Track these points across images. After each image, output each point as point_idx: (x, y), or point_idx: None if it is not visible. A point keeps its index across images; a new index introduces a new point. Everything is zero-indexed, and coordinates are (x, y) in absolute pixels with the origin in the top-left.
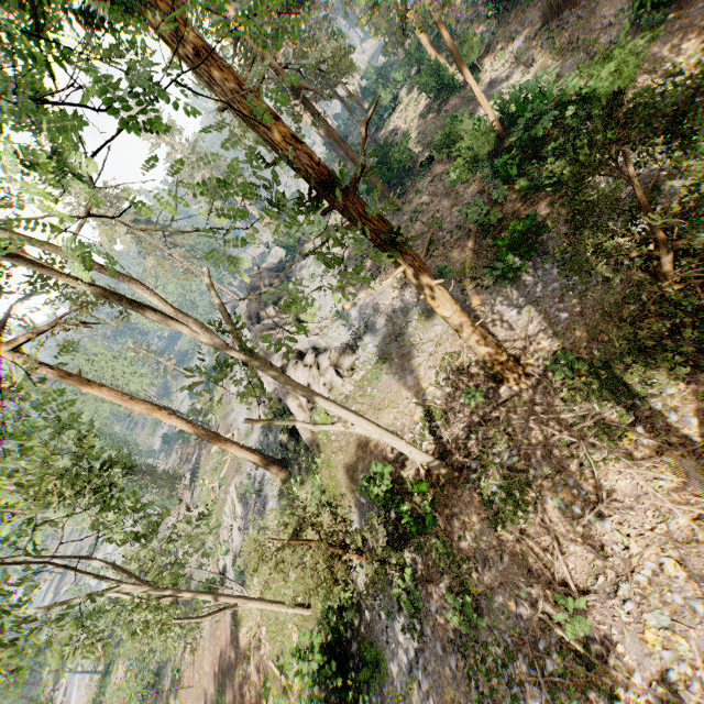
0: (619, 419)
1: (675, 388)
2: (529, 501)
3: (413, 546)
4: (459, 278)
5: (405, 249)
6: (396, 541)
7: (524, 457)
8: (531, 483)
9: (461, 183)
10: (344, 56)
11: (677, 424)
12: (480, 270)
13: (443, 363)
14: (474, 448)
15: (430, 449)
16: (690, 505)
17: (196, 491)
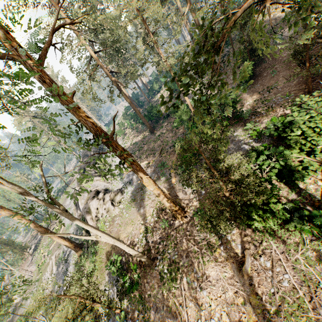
0: (216, 242)
1: (236, 231)
2: (178, 278)
3: (128, 298)
4: (169, 168)
5: (133, 162)
6: (121, 295)
7: (179, 256)
8: (180, 269)
9: (177, 128)
10: (136, 72)
11: (234, 247)
12: (178, 166)
13: (157, 206)
14: (161, 249)
15: (144, 247)
16: (234, 286)
17: (35, 256)
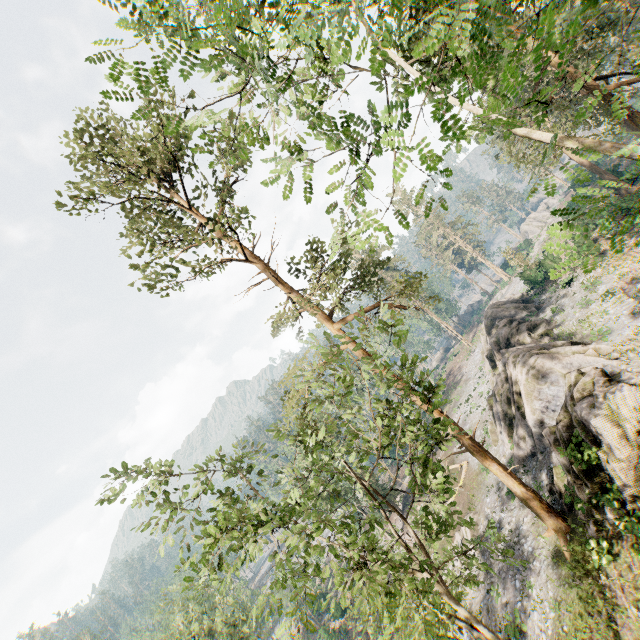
0: None
1: None
2: None
3: None
4: None
5: None
6: None
7: None
8: None
9: None
10: None
11: None
12: None
13: None
14: None
15: None
16: None
17: (409, 516)
